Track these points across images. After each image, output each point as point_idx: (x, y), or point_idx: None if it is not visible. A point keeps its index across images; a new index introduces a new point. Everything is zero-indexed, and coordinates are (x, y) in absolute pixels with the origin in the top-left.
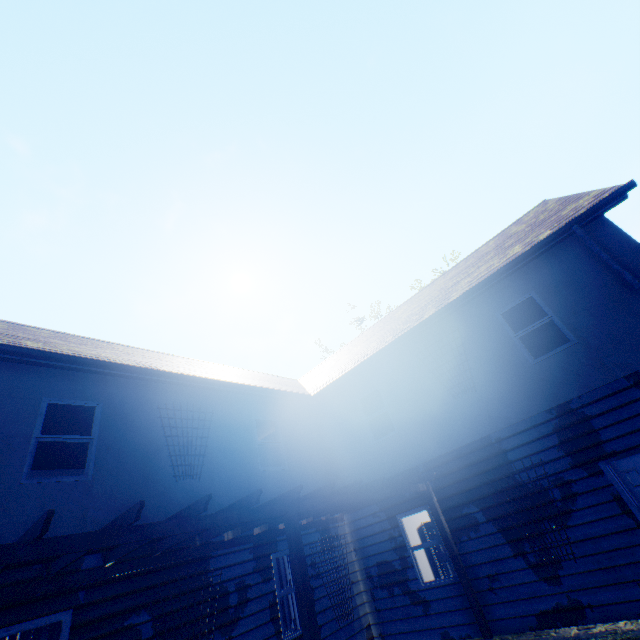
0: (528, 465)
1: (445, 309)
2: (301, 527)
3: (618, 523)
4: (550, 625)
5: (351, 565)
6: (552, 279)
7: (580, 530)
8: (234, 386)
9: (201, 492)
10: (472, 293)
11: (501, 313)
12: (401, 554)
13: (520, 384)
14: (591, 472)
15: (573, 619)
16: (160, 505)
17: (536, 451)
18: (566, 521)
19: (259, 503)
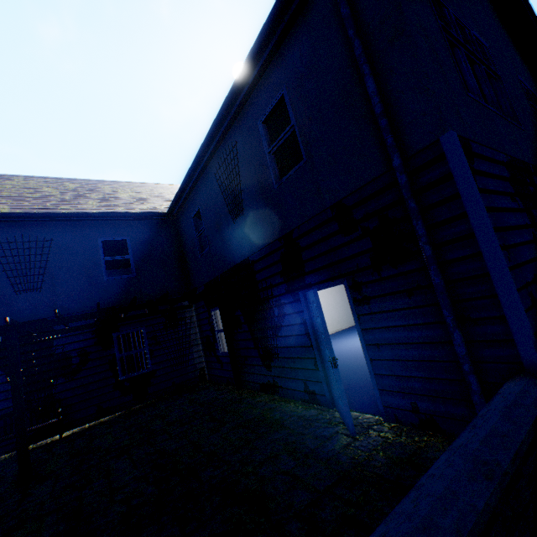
0: (265, 286)
1: (218, 120)
2: (144, 315)
3: (302, 341)
4: (265, 391)
5: (194, 335)
6: (301, 64)
7: (284, 340)
8: (68, 216)
9: (43, 300)
10: (234, 96)
11: (262, 121)
12: (213, 334)
13: (267, 210)
14: (295, 299)
15: (274, 391)
16: (4, 311)
17: (270, 275)
18: (278, 332)
19: (103, 303)
